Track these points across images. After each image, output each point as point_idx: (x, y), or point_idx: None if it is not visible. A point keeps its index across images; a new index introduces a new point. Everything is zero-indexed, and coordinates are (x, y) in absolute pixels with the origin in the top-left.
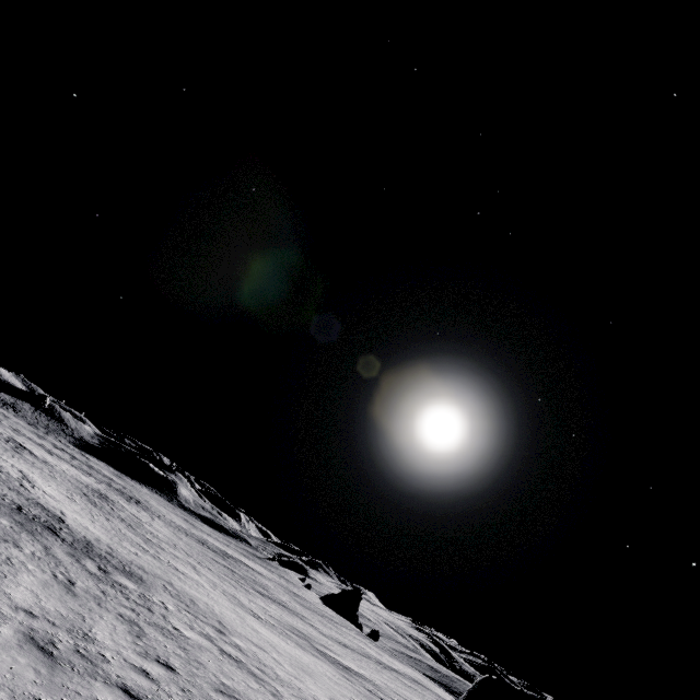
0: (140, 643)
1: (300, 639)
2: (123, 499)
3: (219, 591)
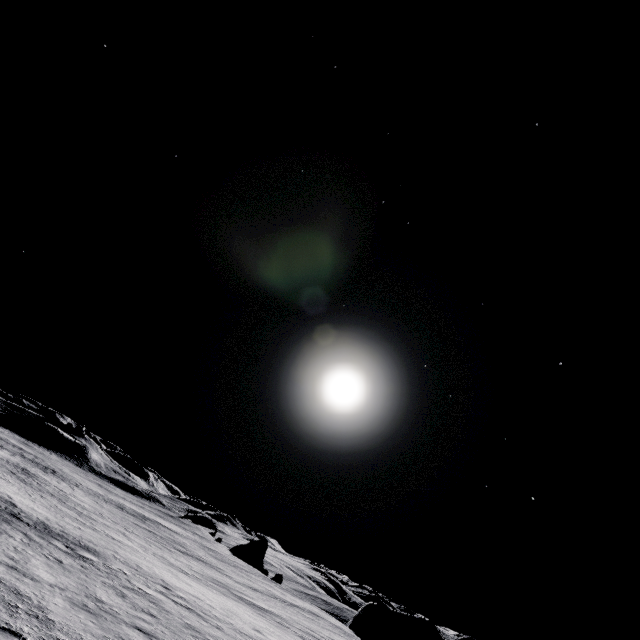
0: (127, 601)
1: (221, 588)
2: (40, 470)
3: (150, 554)
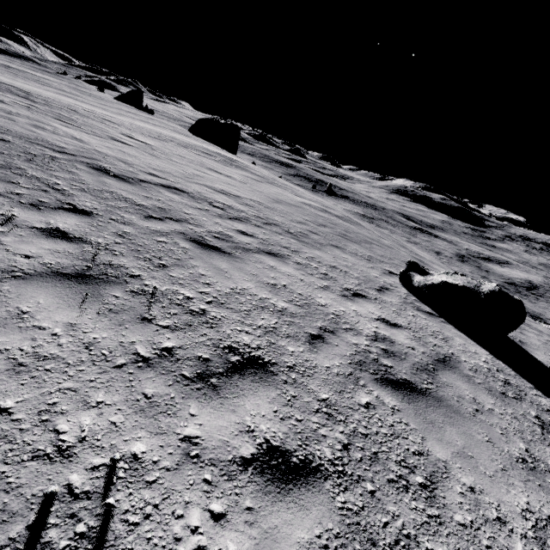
0: None
1: (61, 95)
2: None
3: None
